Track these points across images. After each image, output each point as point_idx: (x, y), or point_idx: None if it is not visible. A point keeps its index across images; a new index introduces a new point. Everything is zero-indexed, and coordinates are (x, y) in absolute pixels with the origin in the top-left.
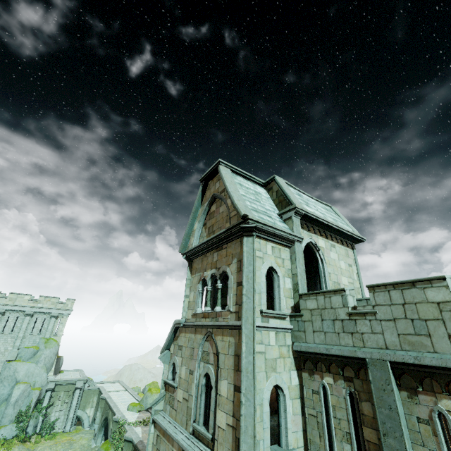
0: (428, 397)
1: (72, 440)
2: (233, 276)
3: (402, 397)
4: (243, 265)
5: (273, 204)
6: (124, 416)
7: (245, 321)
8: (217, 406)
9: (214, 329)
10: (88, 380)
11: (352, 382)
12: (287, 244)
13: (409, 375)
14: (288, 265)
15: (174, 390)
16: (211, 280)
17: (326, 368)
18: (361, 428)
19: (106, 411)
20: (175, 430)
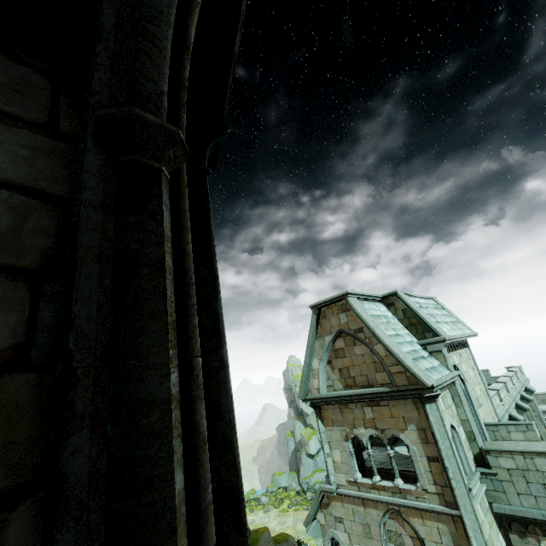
0: None
1: None
2: (416, 447)
3: None
4: (438, 441)
5: (401, 324)
6: None
7: (464, 511)
8: None
9: (403, 508)
10: None
11: None
12: (448, 387)
13: None
14: (454, 410)
15: None
16: (369, 442)
17: (543, 532)
18: None
19: None
20: None
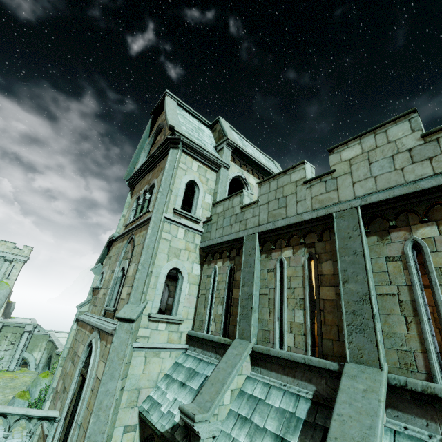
0: (277, 253)
1: (14, 377)
2: (158, 184)
3: (262, 259)
4: (164, 170)
5: (214, 142)
6: None
7: (156, 212)
8: (124, 285)
9: (136, 230)
10: (38, 325)
11: (234, 260)
12: (214, 168)
13: (268, 240)
14: (212, 185)
15: (98, 291)
16: (143, 196)
17: (219, 255)
18: (232, 290)
19: (52, 350)
20: (91, 318)
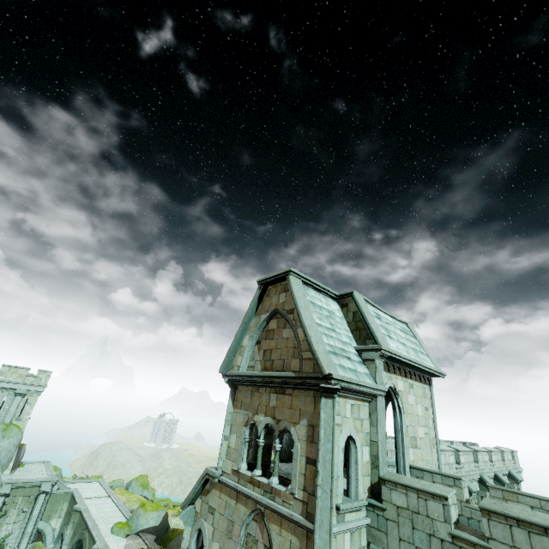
0: None
1: None
2: (301, 444)
3: None
4: (319, 440)
5: (348, 327)
6: (107, 546)
7: (319, 527)
8: None
9: (268, 510)
10: (58, 480)
11: None
12: (367, 399)
13: None
14: (367, 427)
15: None
16: (264, 431)
17: None
18: None
19: (81, 531)
20: None
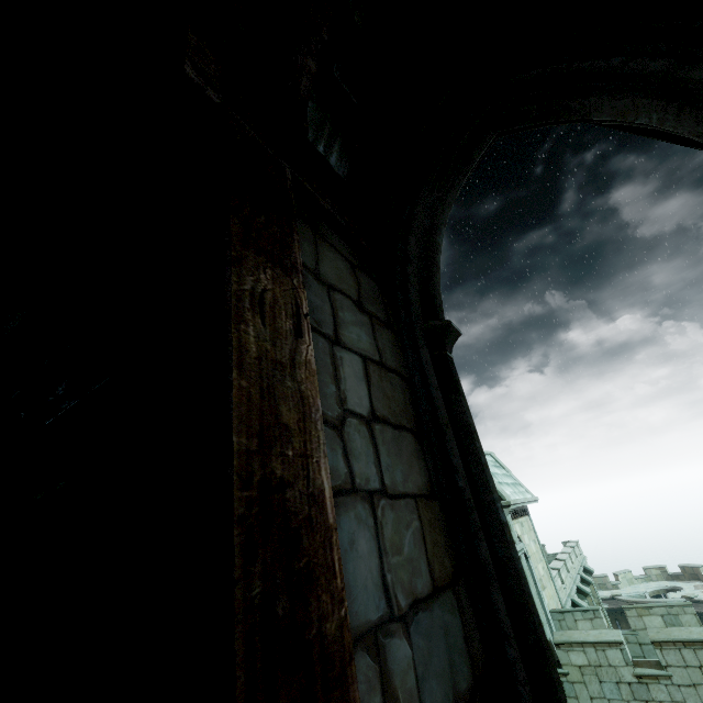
0: None
1: None
2: None
3: None
4: None
5: None
6: None
7: None
8: None
9: None
10: None
11: None
12: None
13: None
14: None
15: None
16: None
17: None
18: None
19: None
20: None
